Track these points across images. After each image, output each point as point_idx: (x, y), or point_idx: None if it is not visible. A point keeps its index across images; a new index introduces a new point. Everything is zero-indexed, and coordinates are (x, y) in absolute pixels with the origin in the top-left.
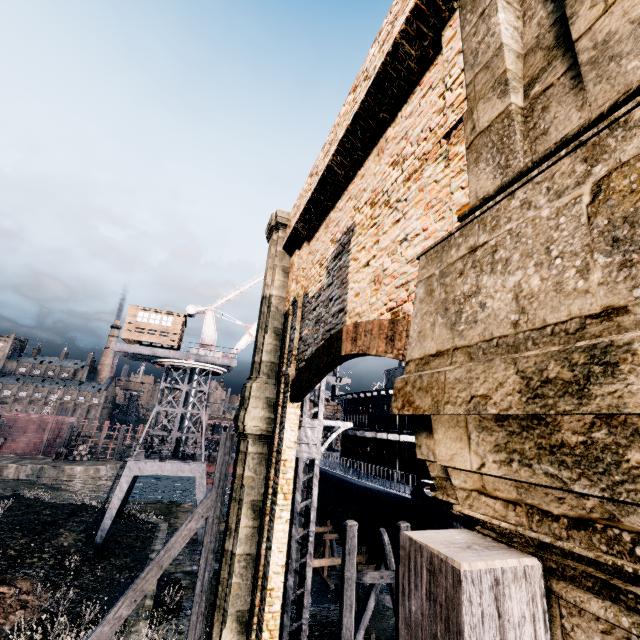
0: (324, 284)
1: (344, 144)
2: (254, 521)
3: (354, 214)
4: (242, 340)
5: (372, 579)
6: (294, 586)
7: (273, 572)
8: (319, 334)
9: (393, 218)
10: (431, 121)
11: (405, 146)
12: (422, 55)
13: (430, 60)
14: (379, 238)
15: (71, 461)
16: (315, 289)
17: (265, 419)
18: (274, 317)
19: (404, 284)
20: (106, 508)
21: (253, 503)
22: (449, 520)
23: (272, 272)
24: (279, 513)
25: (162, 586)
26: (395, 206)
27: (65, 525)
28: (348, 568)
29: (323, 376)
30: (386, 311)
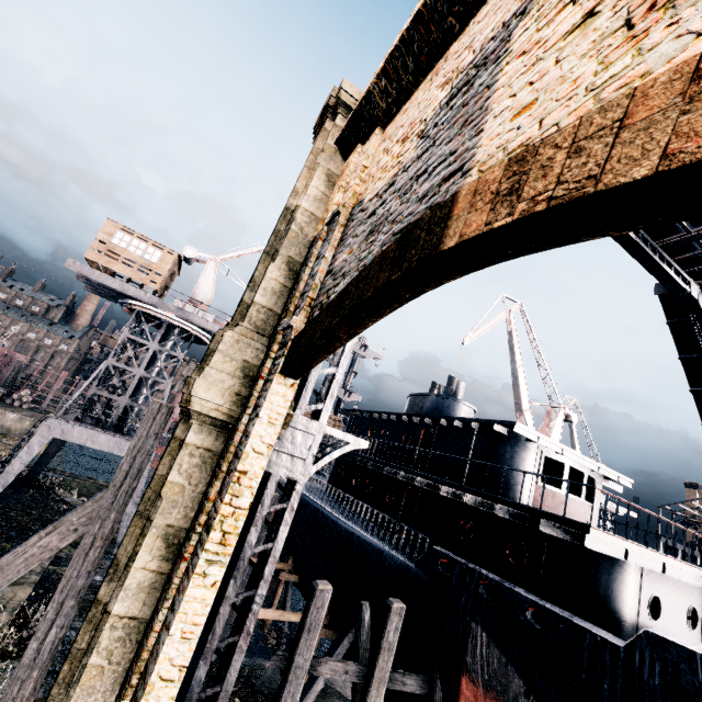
0: (407, 161)
1: None
2: (162, 562)
3: None
4: None
5: (332, 672)
6: (226, 626)
7: (159, 677)
8: (374, 247)
9: None
10: None
11: None
12: None
13: None
14: None
15: (7, 405)
16: (382, 182)
17: (231, 394)
18: (293, 240)
19: None
20: None
21: (169, 530)
22: (466, 617)
23: (309, 174)
24: (204, 566)
25: (38, 596)
26: None
27: None
28: (302, 651)
29: (361, 327)
30: None
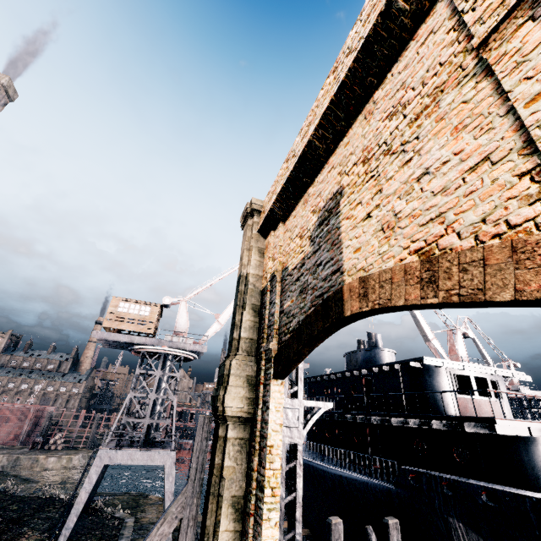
0: (308, 253)
1: (327, 117)
2: (235, 523)
3: (340, 179)
4: (212, 328)
5: None
6: None
7: None
8: (307, 302)
9: (400, 161)
10: (440, 57)
11: (404, 94)
12: (417, 8)
13: (424, 14)
14: (381, 187)
15: (46, 450)
16: (296, 260)
17: (246, 399)
18: (251, 294)
19: (435, 218)
20: (73, 502)
21: (234, 500)
22: (443, 515)
23: (248, 253)
24: (267, 513)
25: None
26: (400, 150)
27: (29, 522)
28: None
29: (314, 346)
30: (409, 254)
